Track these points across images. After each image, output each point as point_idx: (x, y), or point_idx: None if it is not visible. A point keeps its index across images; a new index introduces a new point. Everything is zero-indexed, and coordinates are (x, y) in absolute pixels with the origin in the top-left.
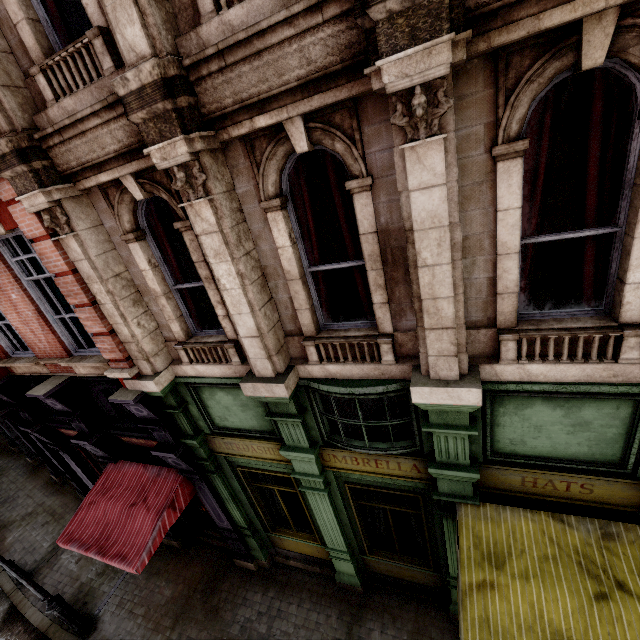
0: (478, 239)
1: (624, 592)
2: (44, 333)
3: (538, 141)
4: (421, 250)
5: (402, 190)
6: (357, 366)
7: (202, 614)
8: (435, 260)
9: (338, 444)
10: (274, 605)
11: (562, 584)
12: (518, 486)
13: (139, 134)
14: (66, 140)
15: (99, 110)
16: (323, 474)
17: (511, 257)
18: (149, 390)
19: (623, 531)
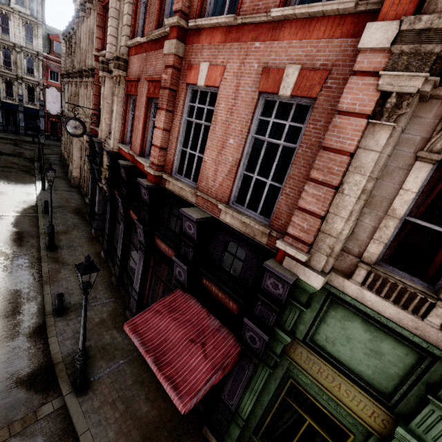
0: None
1: None
2: (225, 177)
3: None
4: None
5: None
6: None
7: None
8: None
9: None
10: None
11: None
12: None
13: None
14: None
15: None
16: None
17: None
18: (307, 281)
19: None
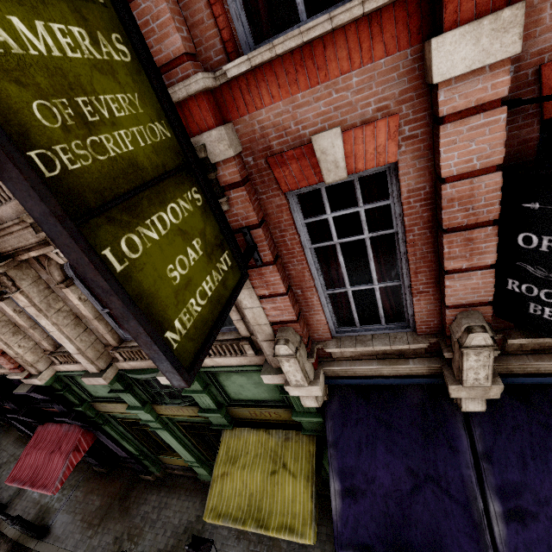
0: None
1: (284, 468)
2: None
3: None
4: None
5: None
6: (143, 362)
7: (118, 513)
8: None
9: (157, 402)
10: (163, 501)
11: (259, 468)
12: (250, 416)
13: None
14: None
15: None
16: (157, 420)
17: None
18: (37, 384)
19: (294, 435)
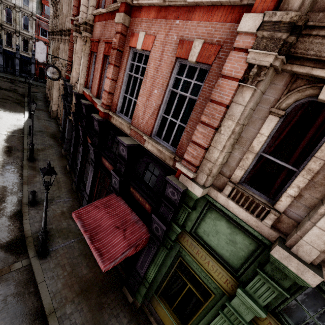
0: None
1: None
2: (150, 117)
3: None
4: None
5: None
6: None
7: (94, 301)
8: None
9: (288, 324)
10: None
11: None
12: None
13: None
14: None
15: None
16: (250, 323)
17: None
18: (193, 191)
19: None
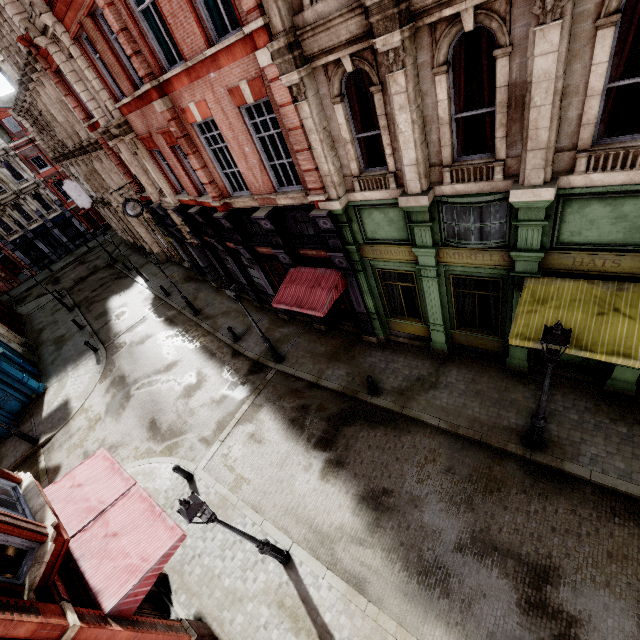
0: (576, 86)
1: (616, 312)
2: (261, 176)
3: (635, 9)
4: (534, 96)
5: (530, 56)
6: (476, 184)
7: (345, 358)
8: (542, 102)
9: (452, 243)
10: (389, 357)
11: (579, 310)
12: (570, 266)
13: (365, 27)
14: (315, 34)
15: (344, 13)
16: (437, 266)
17: (595, 98)
18: (334, 209)
19: (631, 287)
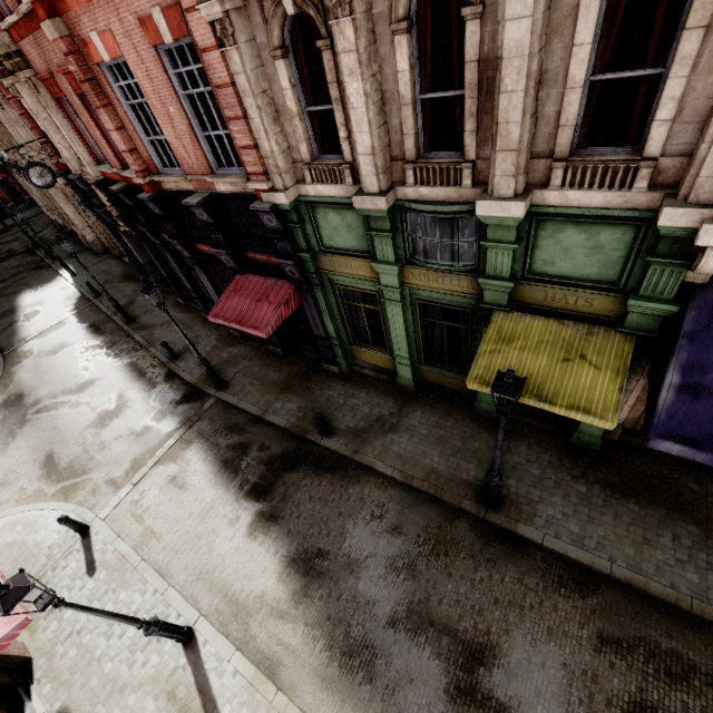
0: (555, 73)
1: (582, 359)
2: (194, 149)
3: None
4: (505, 77)
5: (501, 20)
6: (442, 189)
7: (299, 390)
8: (513, 87)
9: (417, 261)
10: (350, 391)
11: (545, 354)
12: (541, 301)
13: None
14: None
15: None
16: (401, 287)
17: (576, 91)
18: (280, 202)
19: (602, 331)
